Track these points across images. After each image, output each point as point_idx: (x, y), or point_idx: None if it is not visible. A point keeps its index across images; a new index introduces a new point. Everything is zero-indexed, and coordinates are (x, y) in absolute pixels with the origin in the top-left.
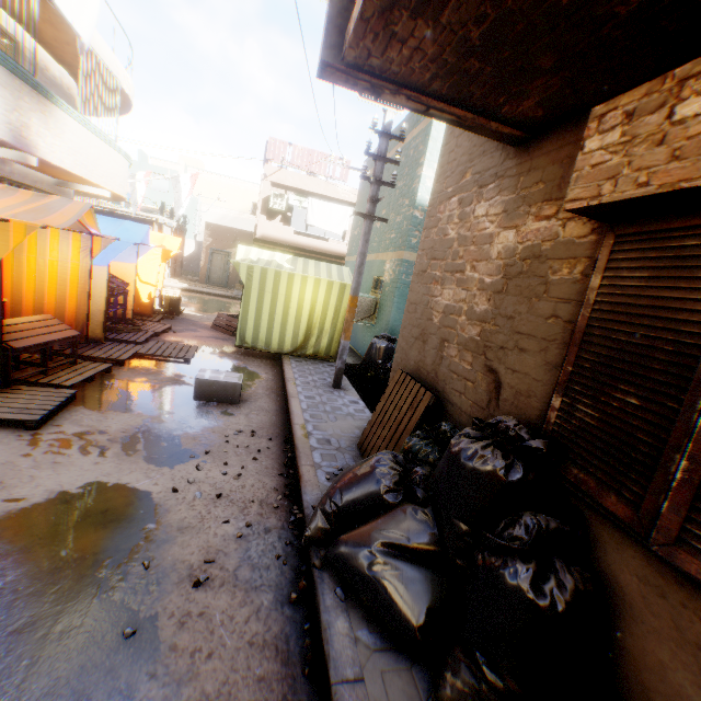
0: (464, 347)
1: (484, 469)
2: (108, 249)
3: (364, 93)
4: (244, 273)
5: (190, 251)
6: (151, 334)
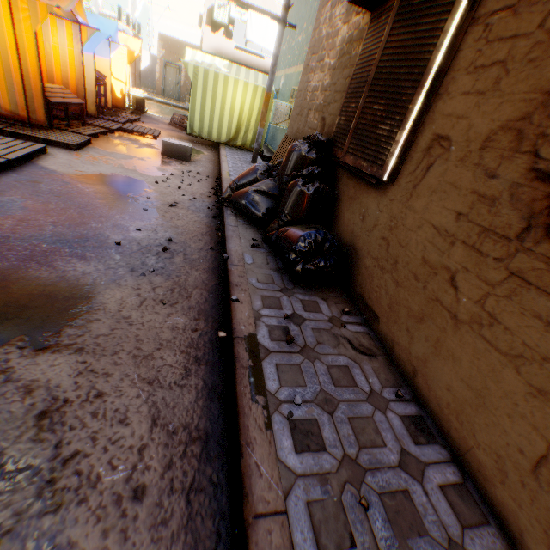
0: (316, 111)
1: (298, 151)
2: (92, 39)
3: None
4: (191, 73)
5: (146, 64)
6: (127, 120)
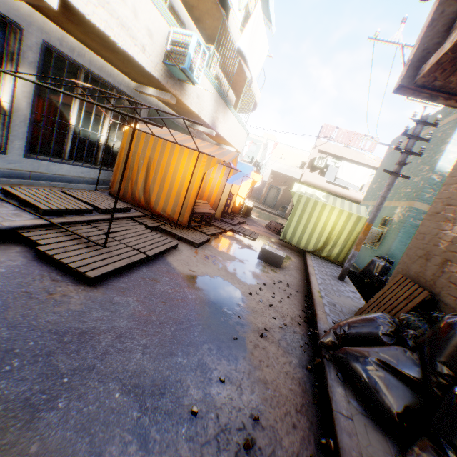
0: None
1: None
2: (234, 175)
3: (421, 99)
4: (296, 198)
5: (257, 185)
6: (237, 222)
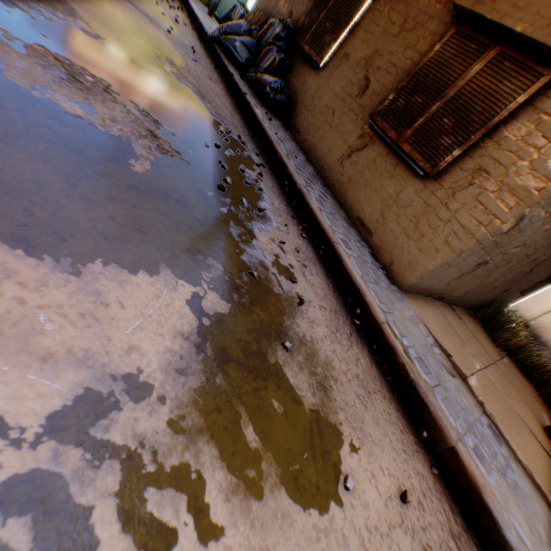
0: (287, 3)
1: (277, 29)
2: None
3: None
4: None
5: None
6: None
